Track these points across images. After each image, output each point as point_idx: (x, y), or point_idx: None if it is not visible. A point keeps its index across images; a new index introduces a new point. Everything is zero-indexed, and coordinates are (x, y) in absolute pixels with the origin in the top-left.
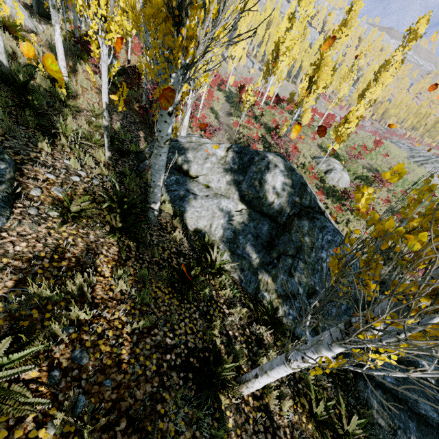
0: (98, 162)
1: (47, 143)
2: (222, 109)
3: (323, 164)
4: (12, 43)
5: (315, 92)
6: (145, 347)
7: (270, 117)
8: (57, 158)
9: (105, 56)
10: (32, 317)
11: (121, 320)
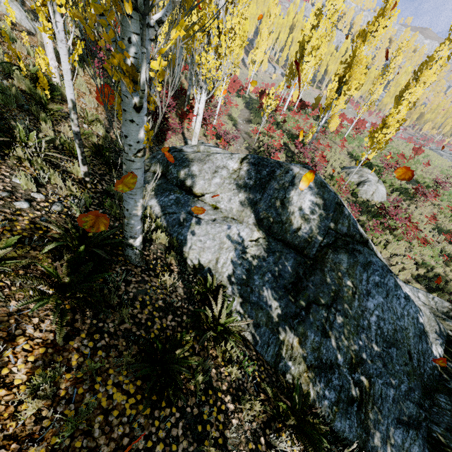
0: (72, 178)
1: None
2: (241, 116)
3: (354, 175)
4: None
5: (346, 93)
6: None
7: (293, 124)
8: (2, 175)
9: (61, 32)
10: None
11: None
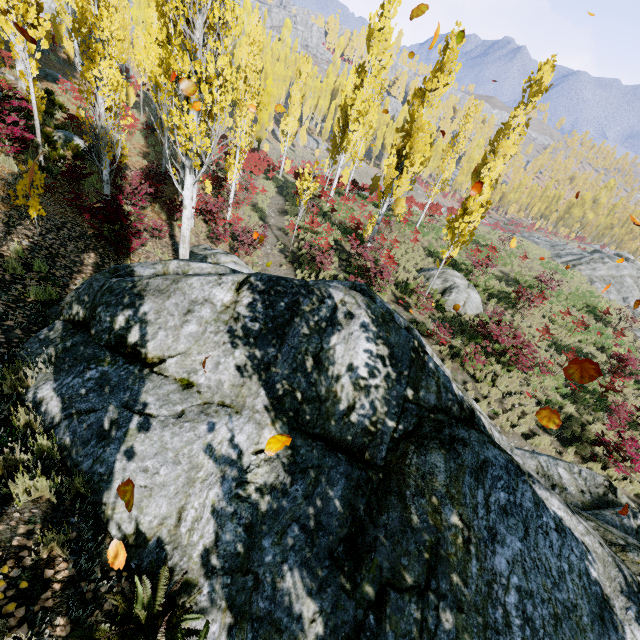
0: None
1: None
2: (272, 205)
3: (436, 279)
4: None
5: (410, 170)
6: None
7: (346, 213)
8: None
9: None
10: None
11: None
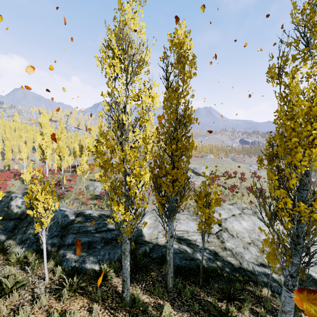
0: None
1: None
2: (19, 189)
3: (91, 187)
4: None
5: (64, 159)
6: None
7: (56, 179)
8: None
9: None
10: None
11: None
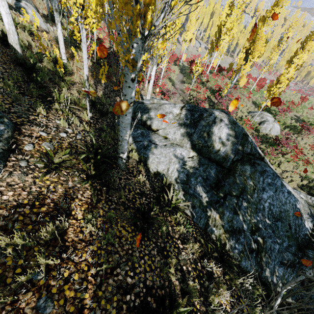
0: (83, 121)
1: (45, 108)
2: (177, 78)
3: (257, 117)
4: (29, 39)
5: (251, 60)
6: (107, 289)
7: (214, 82)
8: (50, 119)
9: (84, 38)
10: (6, 264)
11: (87, 262)
